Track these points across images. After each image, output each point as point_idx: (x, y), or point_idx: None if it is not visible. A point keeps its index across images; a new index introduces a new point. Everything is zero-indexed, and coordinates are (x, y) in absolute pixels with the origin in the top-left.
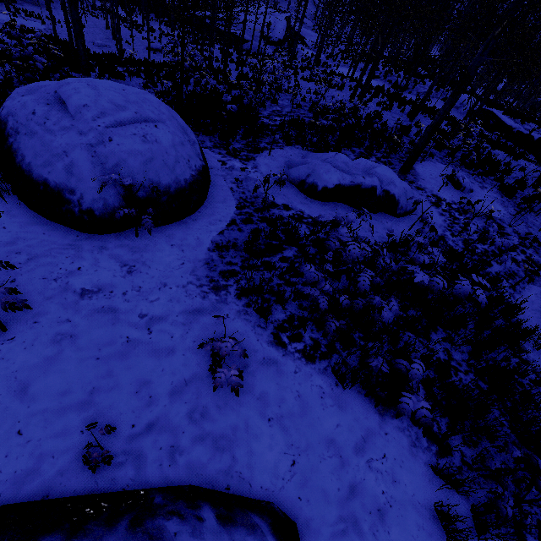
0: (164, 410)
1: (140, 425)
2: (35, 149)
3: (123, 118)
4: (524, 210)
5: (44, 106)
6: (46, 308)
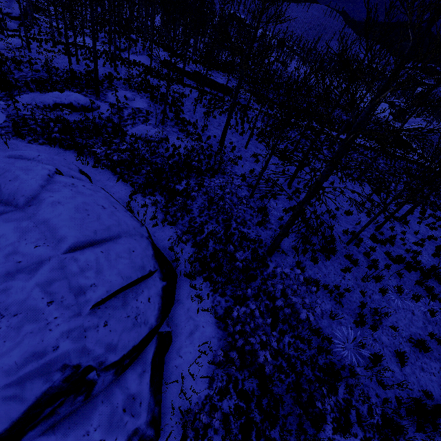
0: None
1: None
2: None
3: None
4: (158, 104)
5: None
6: None
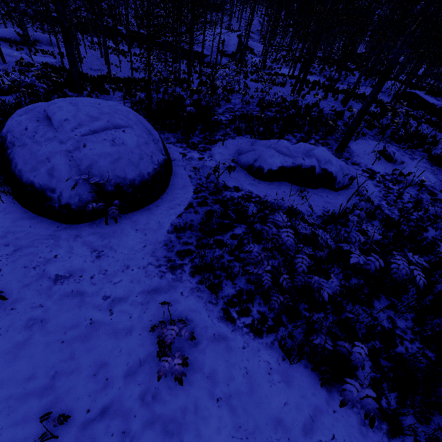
0: (118, 393)
1: (95, 410)
2: (25, 157)
3: (97, 127)
4: None
5: (34, 123)
6: (23, 295)
